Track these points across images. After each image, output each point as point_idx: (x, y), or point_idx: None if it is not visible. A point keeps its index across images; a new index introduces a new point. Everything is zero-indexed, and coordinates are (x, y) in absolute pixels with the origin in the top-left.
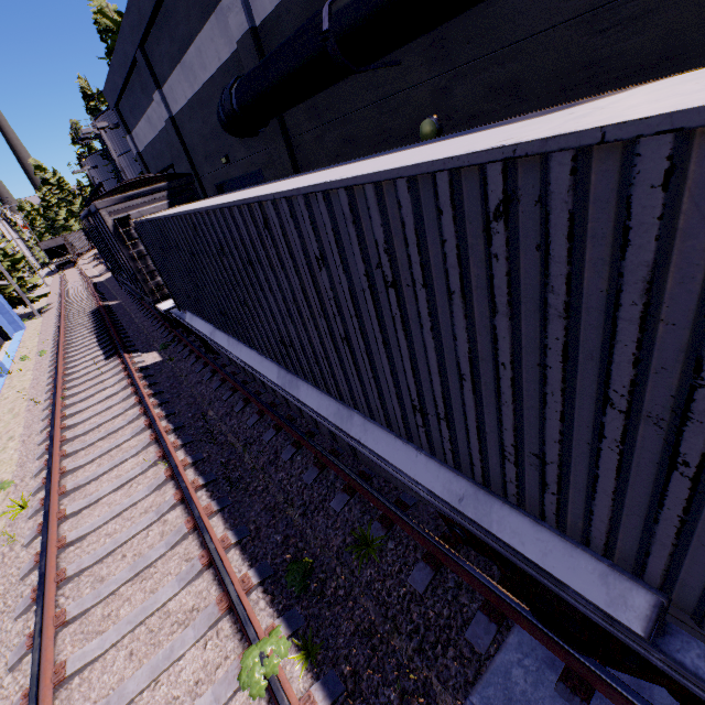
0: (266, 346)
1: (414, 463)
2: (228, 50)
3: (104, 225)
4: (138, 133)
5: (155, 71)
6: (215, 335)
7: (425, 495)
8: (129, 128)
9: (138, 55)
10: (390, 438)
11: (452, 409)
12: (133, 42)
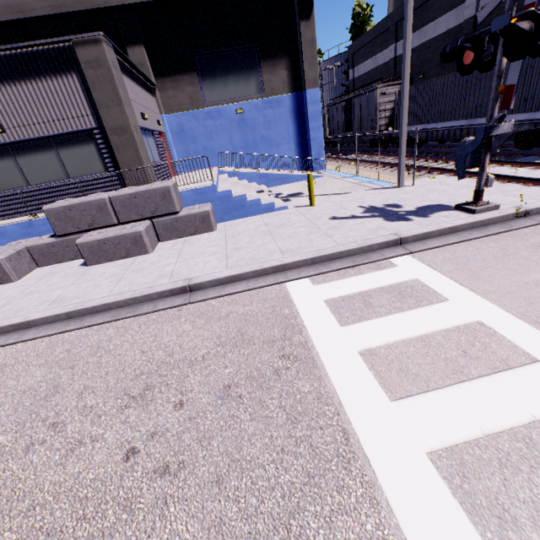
0: (463, 115)
1: (517, 117)
2: (455, 24)
3: (368, 98)
4: (359, 68)
5: (398, 34)
6: (427, 126)
7: (518, 123)
8: (354, 65)
9: (391, 27)
10: (511, 116)
11: (535, 94)
12: (393, 21)
